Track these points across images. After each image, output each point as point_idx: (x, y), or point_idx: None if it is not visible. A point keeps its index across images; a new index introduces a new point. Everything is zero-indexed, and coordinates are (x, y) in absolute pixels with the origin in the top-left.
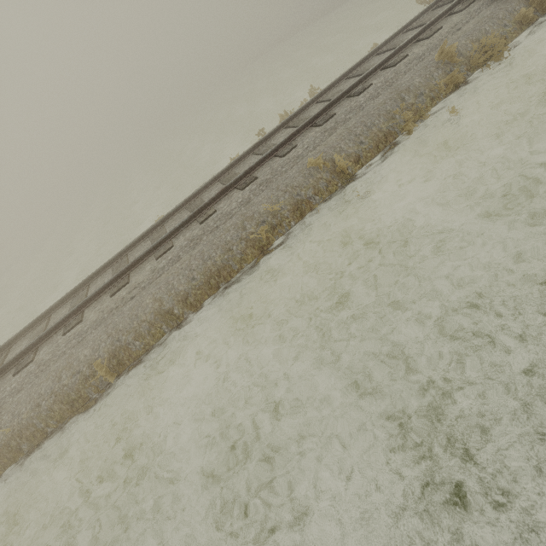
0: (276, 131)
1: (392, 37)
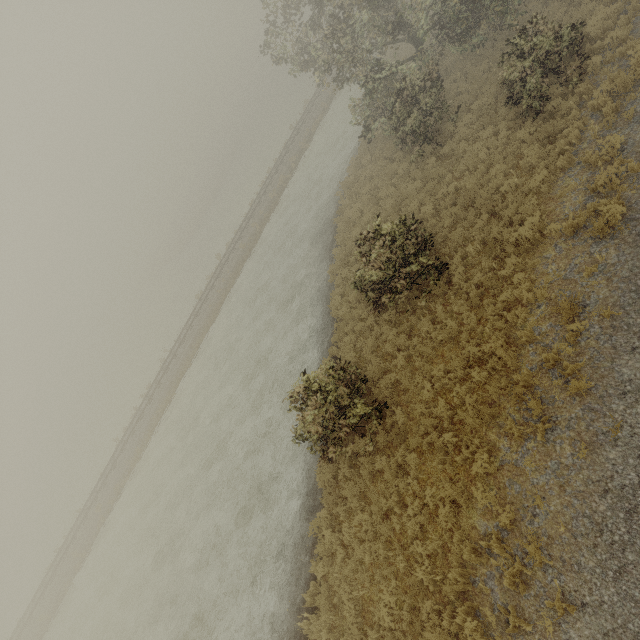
0: (49, 571)
1: (87, 502)
